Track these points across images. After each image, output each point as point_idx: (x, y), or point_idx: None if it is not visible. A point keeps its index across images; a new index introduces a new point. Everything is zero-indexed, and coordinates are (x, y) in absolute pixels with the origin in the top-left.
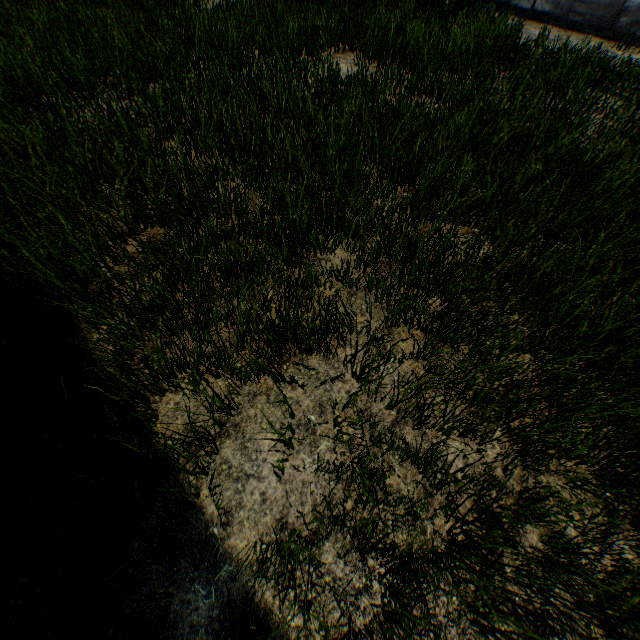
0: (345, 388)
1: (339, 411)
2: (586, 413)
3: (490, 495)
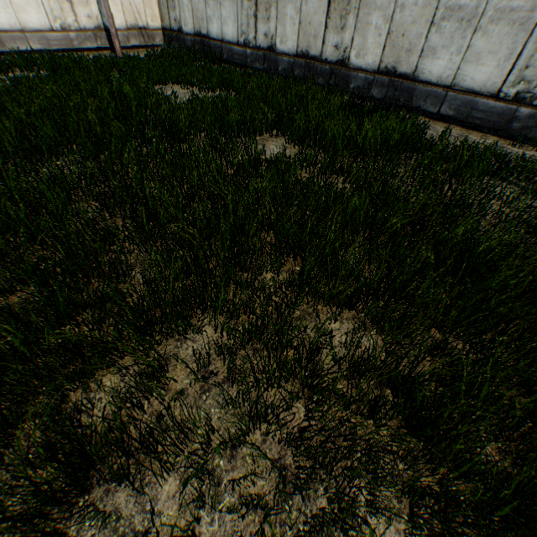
0: None
1: None
2: None
3: None
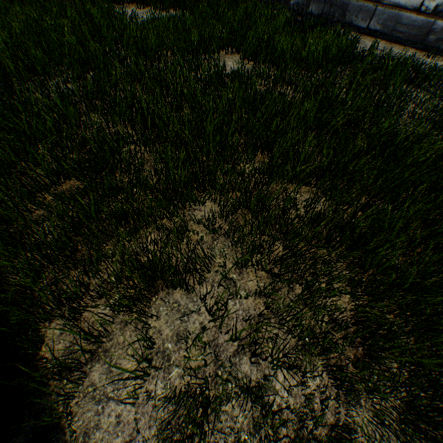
0: (199, 319)
1: (192, 340)
2: (391, 355)
3: (307, 426)
